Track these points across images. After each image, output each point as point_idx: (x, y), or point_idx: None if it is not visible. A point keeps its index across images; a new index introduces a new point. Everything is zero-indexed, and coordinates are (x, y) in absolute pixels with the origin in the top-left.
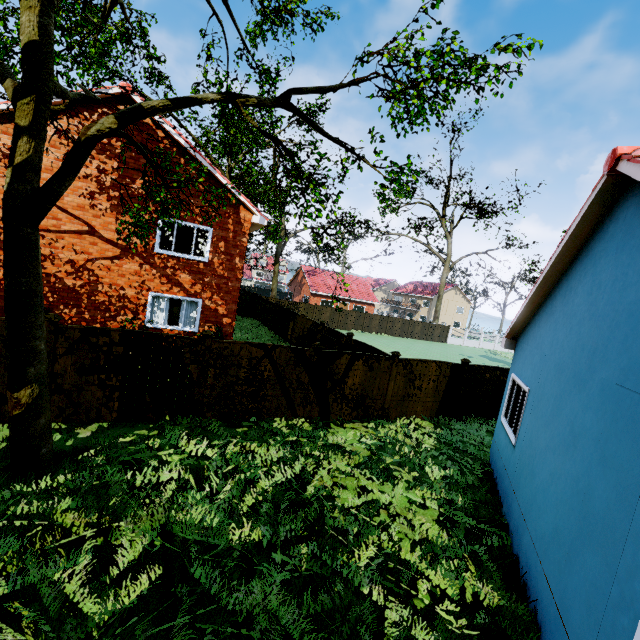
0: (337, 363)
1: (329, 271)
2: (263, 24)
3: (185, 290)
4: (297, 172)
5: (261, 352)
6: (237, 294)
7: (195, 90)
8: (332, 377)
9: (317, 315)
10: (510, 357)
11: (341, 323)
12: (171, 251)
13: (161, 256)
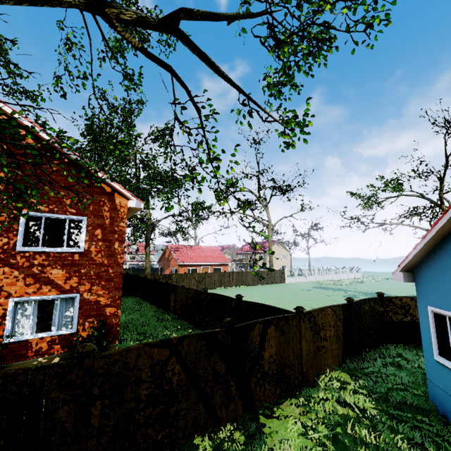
0: (251, 337)
1: (189, 245)
2: (122, 39)
3: (58, 287)
4: (157, 174)
5: (165, 352)
6: (119, 279)
7: (57, 82)
8: (249, 355)
9: (188, 282)
10: (329, 283)
11: (208, 284)
12: (38, 247)
13: (25, 254)
